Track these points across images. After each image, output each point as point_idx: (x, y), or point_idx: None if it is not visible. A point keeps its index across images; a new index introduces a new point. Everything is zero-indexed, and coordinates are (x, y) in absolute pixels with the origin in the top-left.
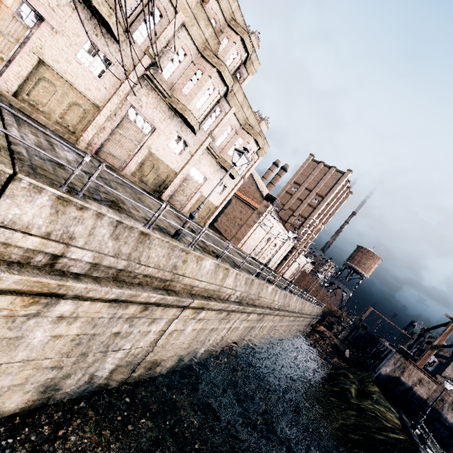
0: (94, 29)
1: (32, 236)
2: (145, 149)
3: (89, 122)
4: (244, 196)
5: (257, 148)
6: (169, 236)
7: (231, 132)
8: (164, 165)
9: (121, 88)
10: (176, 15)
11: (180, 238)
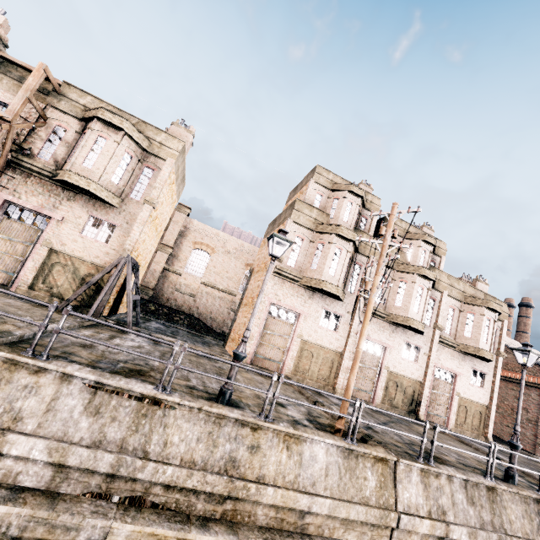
0: (325, 302)
1: (424, 519)
2: (384, 371)
3: (337, 369)
4: (505, 372)
5: (496, 314)
6: (501, 480)
7: (454, 313)
8: (405, 378)
9: (351, 330)
10: (369, 260)
11: (516, 481)
